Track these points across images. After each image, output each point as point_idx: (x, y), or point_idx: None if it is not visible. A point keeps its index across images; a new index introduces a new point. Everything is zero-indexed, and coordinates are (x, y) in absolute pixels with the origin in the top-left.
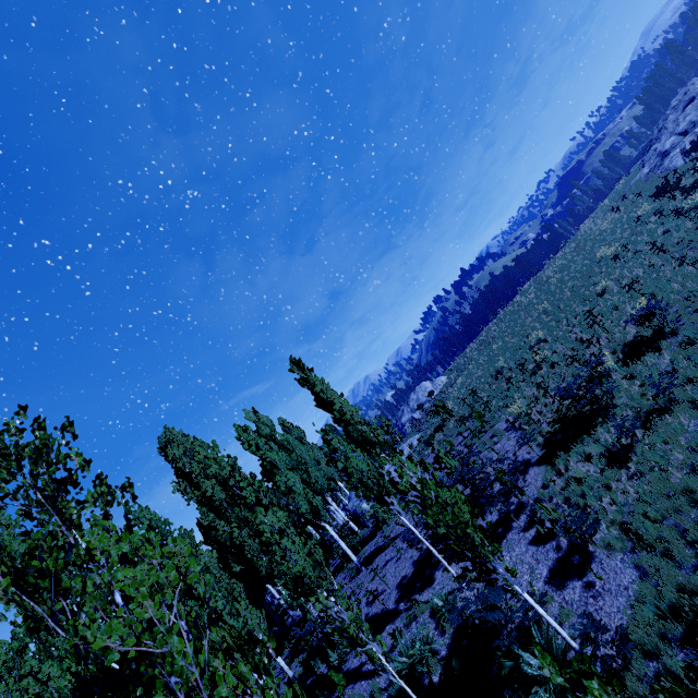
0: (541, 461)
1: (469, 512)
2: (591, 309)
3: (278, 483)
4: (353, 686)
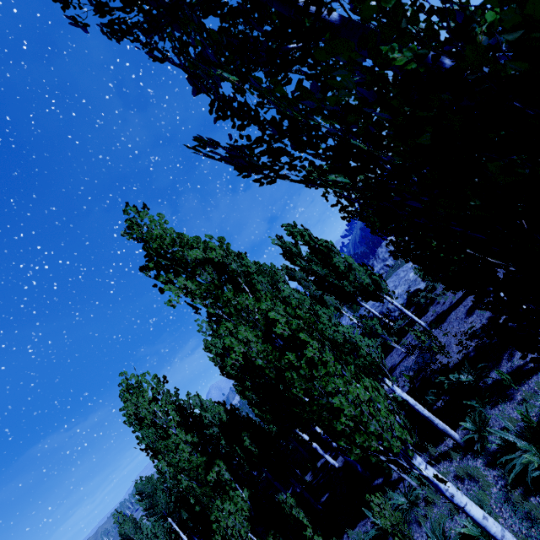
0: None
1: None
2: None
3: (337, 264)
4: (526, 382)
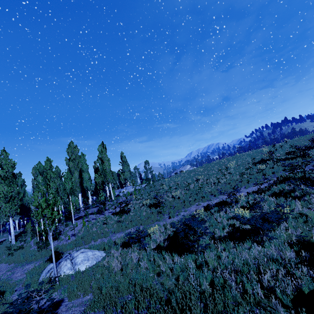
0: (112, 213)
1: (98, 212)
2: (188, 183)
3: (82, 174)
4: None
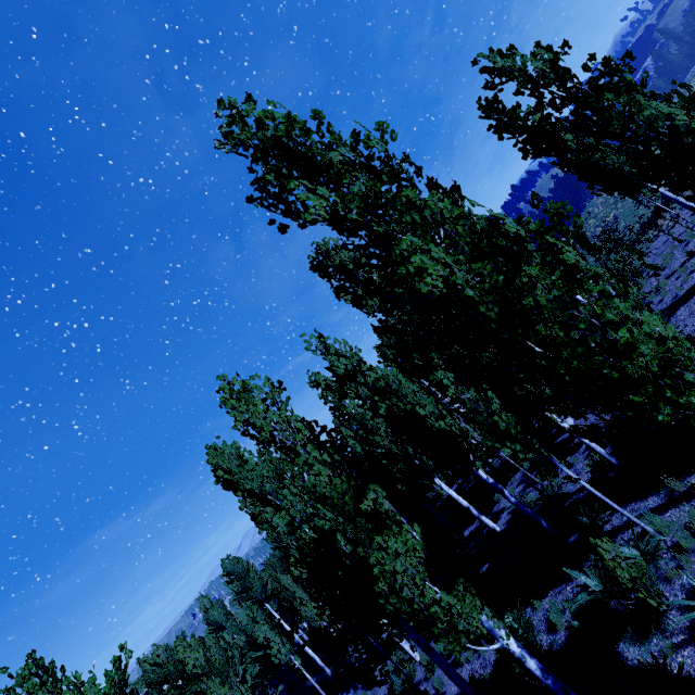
0: None
1: None
2: None
3: None
4: None
